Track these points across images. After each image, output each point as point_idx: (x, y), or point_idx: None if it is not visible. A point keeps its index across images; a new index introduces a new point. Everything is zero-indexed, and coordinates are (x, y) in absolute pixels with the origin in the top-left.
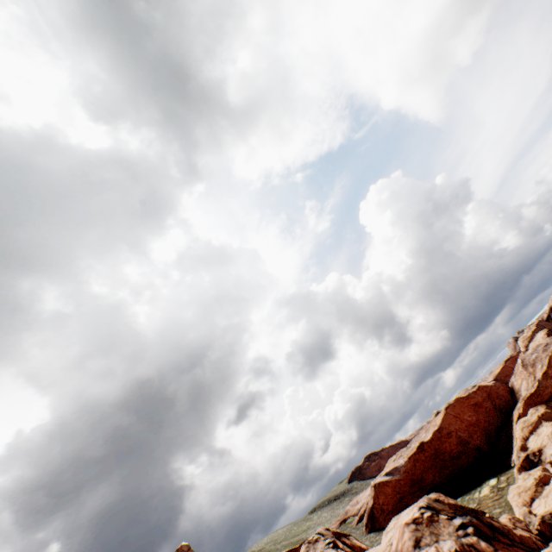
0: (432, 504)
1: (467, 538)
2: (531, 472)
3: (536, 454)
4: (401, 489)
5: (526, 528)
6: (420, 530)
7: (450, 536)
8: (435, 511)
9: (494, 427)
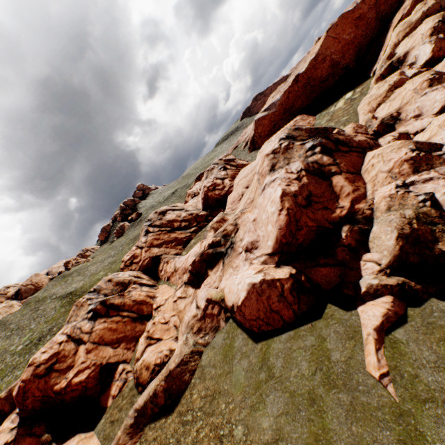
0: (291, 134)
1: (313, 158)
2: (388, 80)
3: (399, 60)
4: (275, 119)
5: (365, 132)
6: (277, 158)
7: (300, 159)
8: (293, 139)
9: (368, 41)
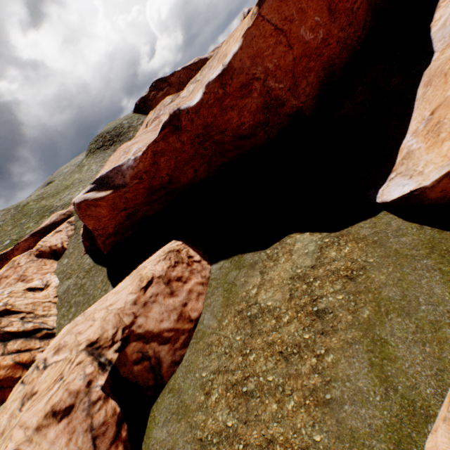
0: None
1: None
2: None
3: None
4: (130, 204)
5: None
6: None
7: None
8: None
9: (348, 57)
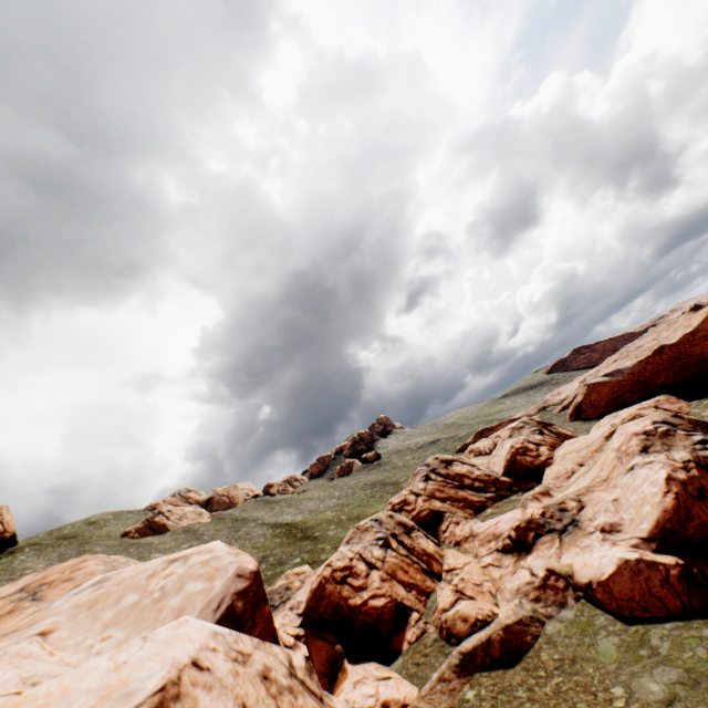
0: (669, 419)
1: (705, 452)
2: None
3: None
4: (620, 389)
5: None
6: (650, 440)
7: (684, 449)
8: (672, 426)
9: None
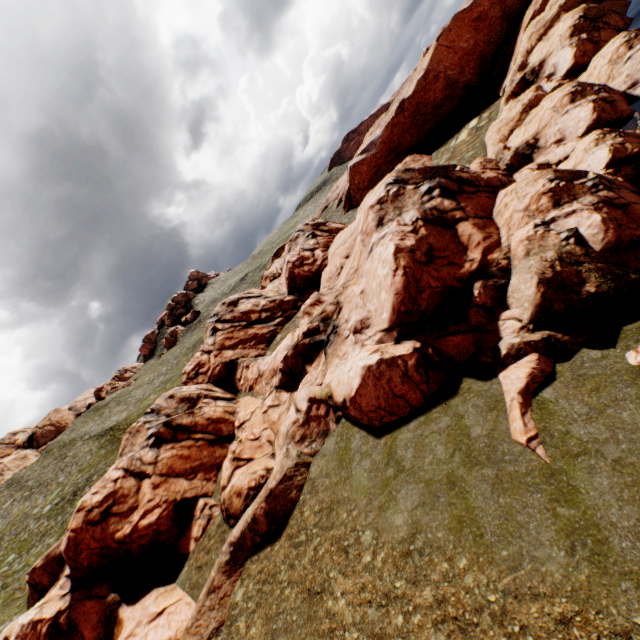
0: (401, 177)
1: (432, 203)
2: (522, 98)
3: (534, 72)
4: (377, 164)
5: (495, 167)
6: (384, 209)
7: (414, 206)
8: (404, 183)
9: (494, 49)
